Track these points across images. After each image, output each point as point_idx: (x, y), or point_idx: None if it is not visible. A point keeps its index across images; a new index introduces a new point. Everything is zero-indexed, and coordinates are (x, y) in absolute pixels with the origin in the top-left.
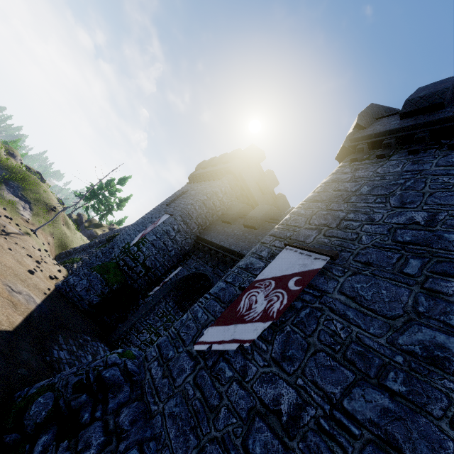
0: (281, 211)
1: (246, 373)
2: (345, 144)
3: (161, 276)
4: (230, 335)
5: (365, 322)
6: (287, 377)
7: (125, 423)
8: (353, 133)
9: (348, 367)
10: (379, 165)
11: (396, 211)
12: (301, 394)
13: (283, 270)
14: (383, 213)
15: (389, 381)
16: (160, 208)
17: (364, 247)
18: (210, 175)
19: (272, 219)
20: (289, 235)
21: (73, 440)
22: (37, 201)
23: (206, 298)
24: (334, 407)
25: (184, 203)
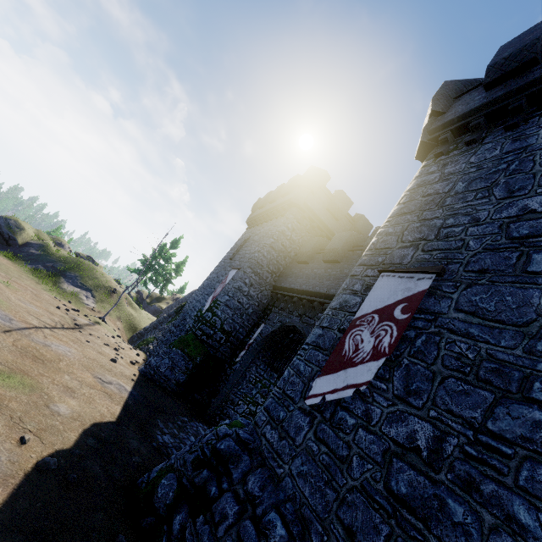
0: (364, 235)
1: (370, 417)
2: (424, 138)
3: (244, 338)
4: (342, 382)
5: (494, 336)
6: (417, 412)
7: (255, 489)
8: (430, 122)
9: (484, 387)
10: (471, 153)
11: (505, 203)
12: (437, 425)
13: (384, 300)
14: (488, 209)
15: (535, 393)
16: (224, 264)
17: (474, 253)
18: (270, 214)
19: (355, 247)
20: (382, 260)
21: (208, 513)
22: (97, 286)
23: (304, 349)
24: (478, 431)
25: (250, 253)
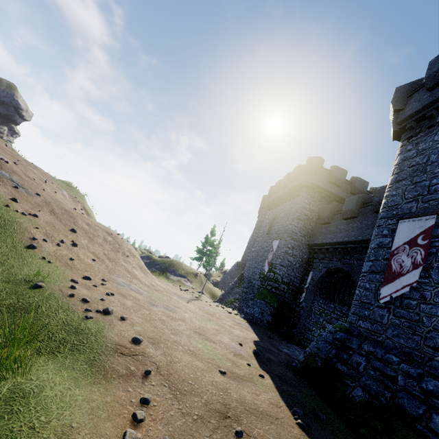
0: (363, 190)
1: (425, 297)
2: (395, 129)
3: (299, 285)
4: (399, 285)
5: None
6: None
7: (370, 349)
8: (395, 117)
9: None
10: (433, 134)
11: None
12: None
13: (408, 236)
14: None
15: None
16: (263, 239)
17: None
18: (286, 196)
19: (364, 204)
20: (396, 213)
21: (348, 365)
22: (187, 273)
23: (364, 275)
24: None
25: (283, 226)
